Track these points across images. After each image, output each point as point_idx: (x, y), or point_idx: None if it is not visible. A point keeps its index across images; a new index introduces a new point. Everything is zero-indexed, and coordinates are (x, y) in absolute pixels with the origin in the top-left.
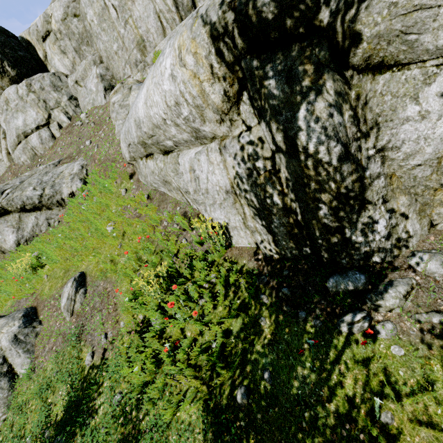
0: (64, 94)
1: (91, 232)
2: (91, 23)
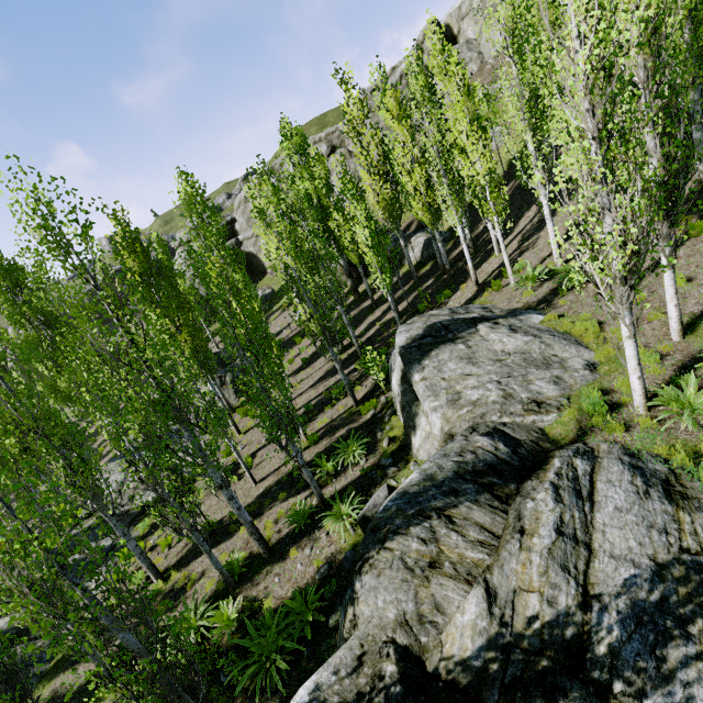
0: (474, 52)
1: None
2: None
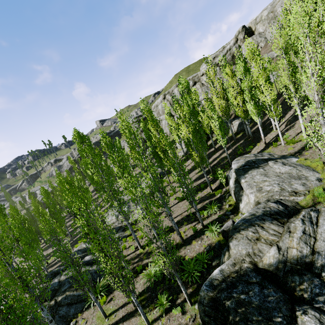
0: (262, 38)
1: None
2: (278, 12)
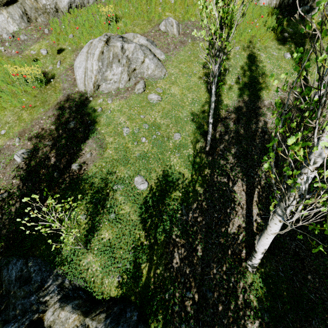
0: None
1: None
2: None
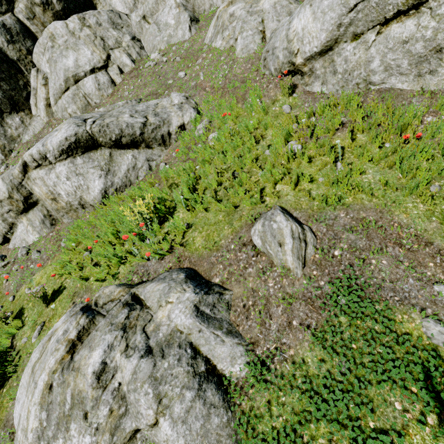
0: (125, 33)
1: (271, 151)
2: None
